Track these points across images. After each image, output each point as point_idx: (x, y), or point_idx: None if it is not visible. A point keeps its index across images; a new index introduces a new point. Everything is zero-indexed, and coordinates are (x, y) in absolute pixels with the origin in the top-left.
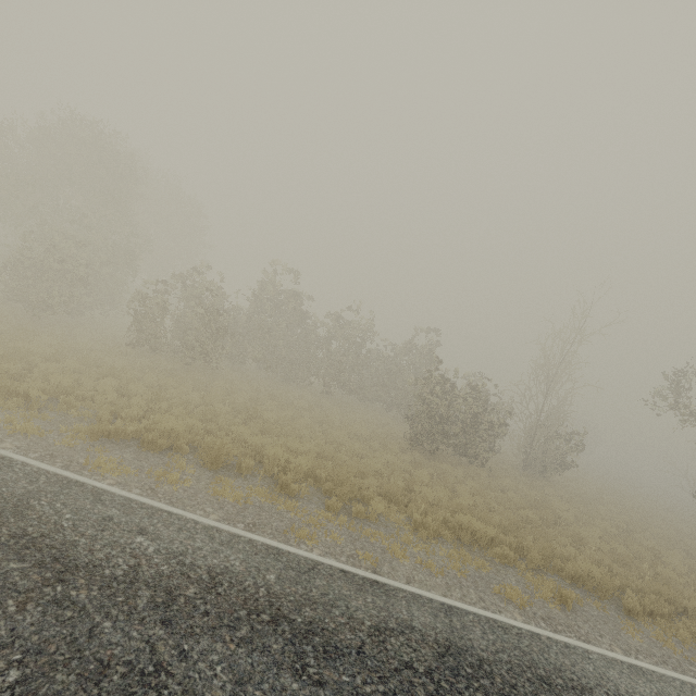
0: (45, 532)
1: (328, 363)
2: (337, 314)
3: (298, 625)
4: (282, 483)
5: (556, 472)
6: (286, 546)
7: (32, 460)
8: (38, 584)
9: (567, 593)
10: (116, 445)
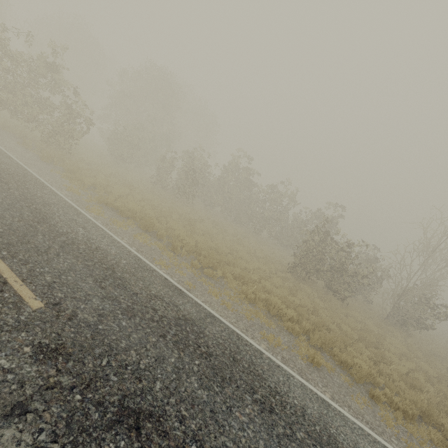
0: (47, 212)
1: (261, 215)
2: (272, 185)
3: (116, 275)
4: (173, 246)
5: (415, 329)
6: (146, 260)
7: (66, 198)
8: (30, 220)
9: (318, 358)
10: (108, 208)
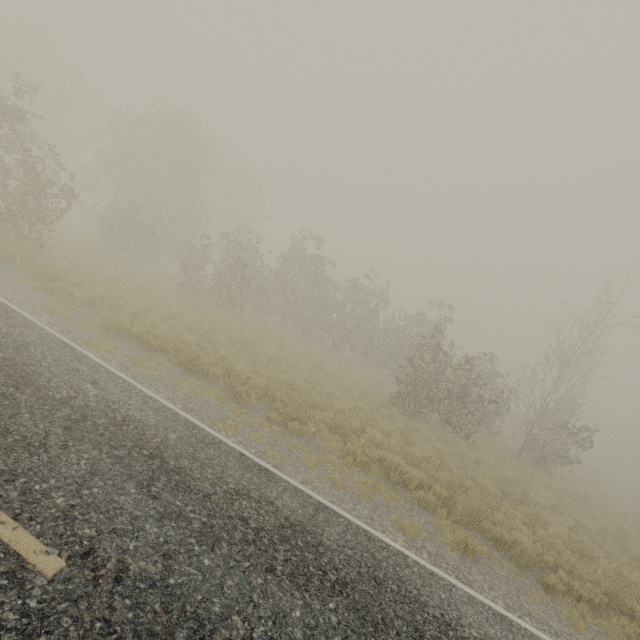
0: (26, 363)
1: (341, 324)
2: (354, 280)
3: (168, 465)
4: (236, 391)
5: (556, 464)
6: (204, 426)
7: (50, 329)
8: (0, 384)
9: (472, 544)
10: (121, 338)
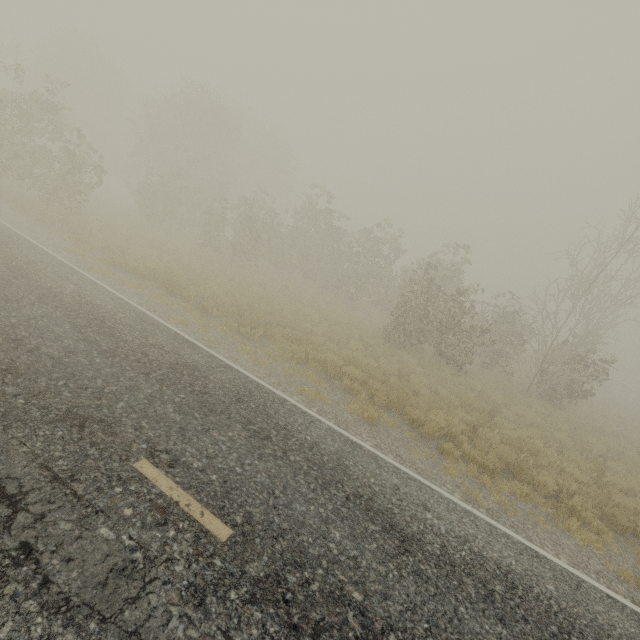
0: (30, 269)
1: (355, 274)
2: (365, 230)
3: (105, 325)
4: (203, 306)
5: (569, 399)
6: (156, 317)
7: (61, 258)
8: (5, 274)
9: (371, 411)
10: (121, 271)
